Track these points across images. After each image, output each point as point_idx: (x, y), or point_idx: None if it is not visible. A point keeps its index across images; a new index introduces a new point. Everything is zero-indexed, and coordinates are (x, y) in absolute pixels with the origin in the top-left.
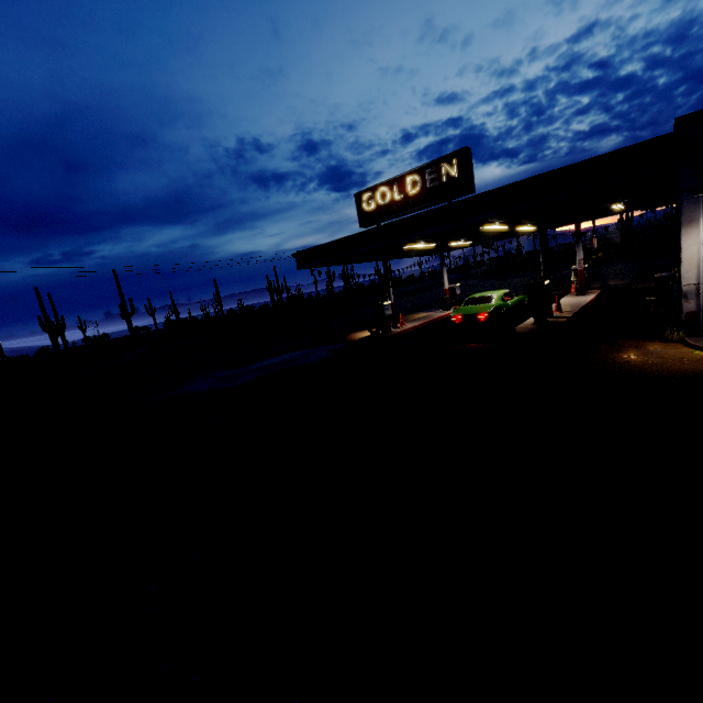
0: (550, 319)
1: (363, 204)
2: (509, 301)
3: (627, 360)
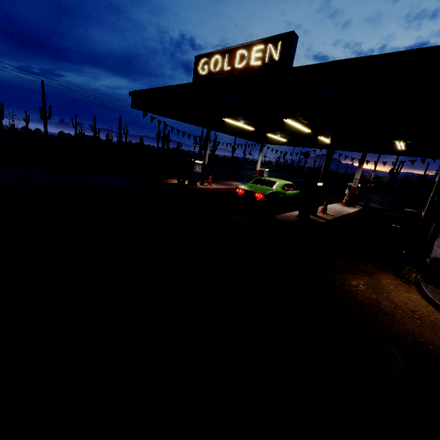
0: (313, 216)
1: (199, 68)
2: (288, 191)
3: (354, 291)
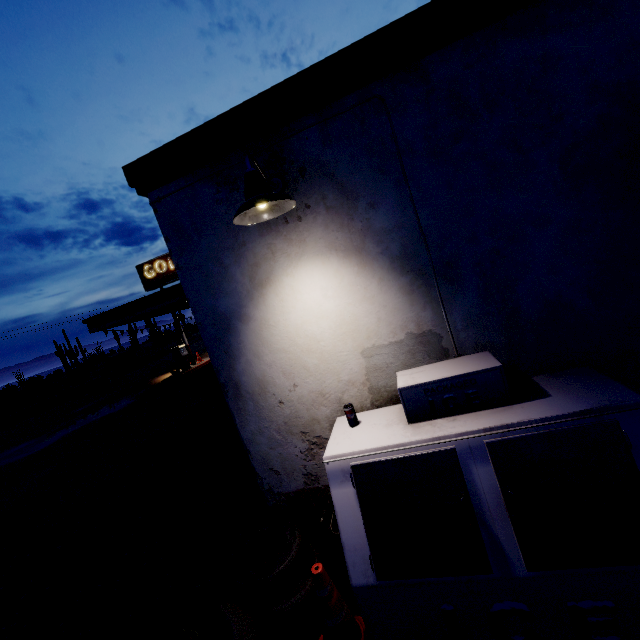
0: None
1: (145, 273)
2: None
3: None
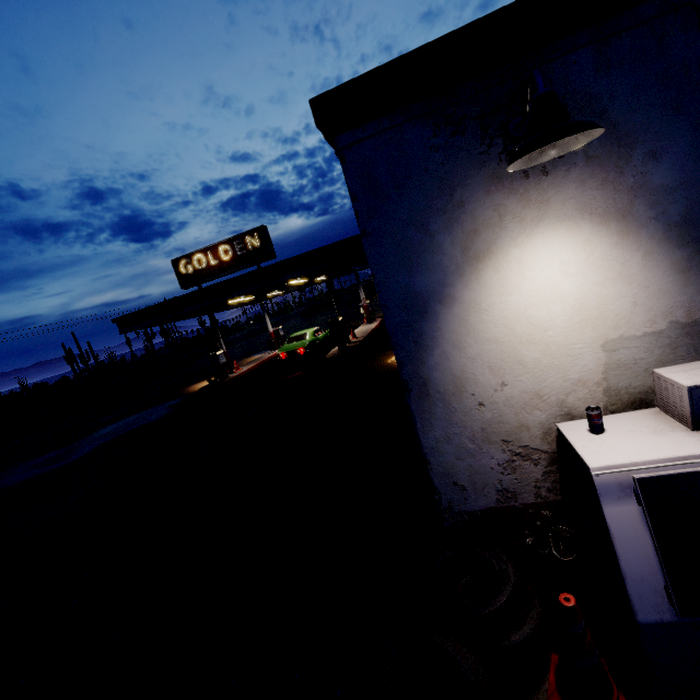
0: (349, 344)
1: (181, 269)
2: (319, 336)
3: (389, 363)
